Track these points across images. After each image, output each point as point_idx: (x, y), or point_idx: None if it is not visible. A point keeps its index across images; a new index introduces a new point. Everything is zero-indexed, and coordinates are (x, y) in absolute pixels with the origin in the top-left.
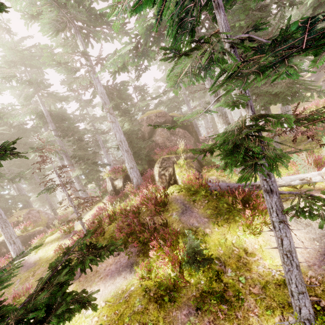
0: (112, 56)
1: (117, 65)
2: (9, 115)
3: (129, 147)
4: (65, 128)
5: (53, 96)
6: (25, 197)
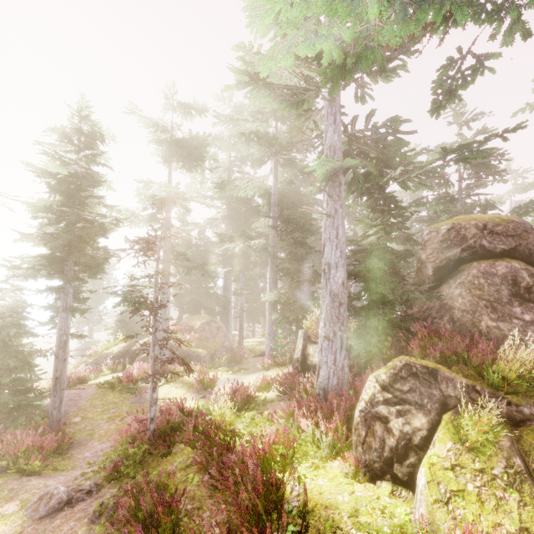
0: (313, 3)
1: (339, 44)
2: (233, 186)
3: (364, 287)
4: (287, 218)
5: (291, 164)
6: (224, 301)
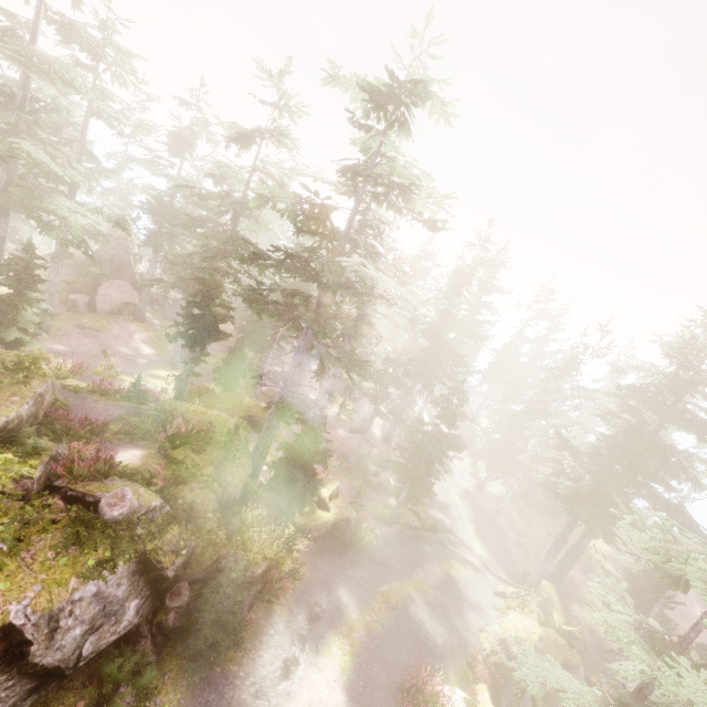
0: None
1: None
2: None
3: None
4: None
5: None
6: None
